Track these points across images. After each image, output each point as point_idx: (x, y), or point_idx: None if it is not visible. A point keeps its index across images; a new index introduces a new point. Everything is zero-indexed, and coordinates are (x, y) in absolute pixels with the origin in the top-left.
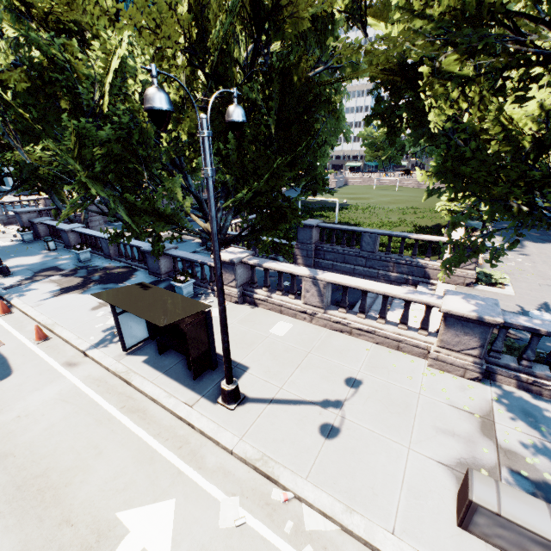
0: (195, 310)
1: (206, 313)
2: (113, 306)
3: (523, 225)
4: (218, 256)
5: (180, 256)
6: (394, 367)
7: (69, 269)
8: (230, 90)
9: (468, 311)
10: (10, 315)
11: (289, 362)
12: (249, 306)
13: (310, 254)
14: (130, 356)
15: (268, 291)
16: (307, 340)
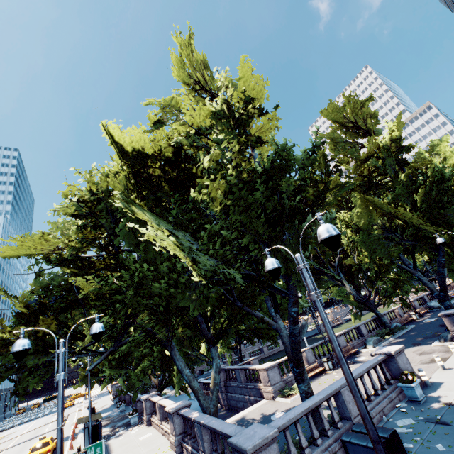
0: (95, 419)
1: (99, 421)
2: (84, 423)
3: (193, 362)
4: (89, 394)
5: (141, 400)
6: (158, 449)
7: (112, 417)
8: (99, 345)
9: (169, 408)
10: (73, 441)
11: (126, 450)
12: (149, 427)
13: (221, 389)
14: None
15: (155, 415)
16: (146, 440)
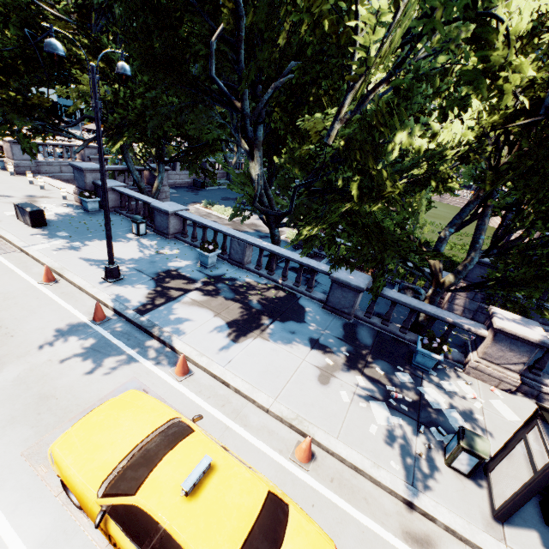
0: None
1: None
2: None
3: None
4: None
5: (401, 302)
6: None
7: (200, 280)
8: None
9: None
10: (193, 379)
11: None
12: (529, 401)
13: (479, 297)
14: (509, 530)
15: None
16: None
